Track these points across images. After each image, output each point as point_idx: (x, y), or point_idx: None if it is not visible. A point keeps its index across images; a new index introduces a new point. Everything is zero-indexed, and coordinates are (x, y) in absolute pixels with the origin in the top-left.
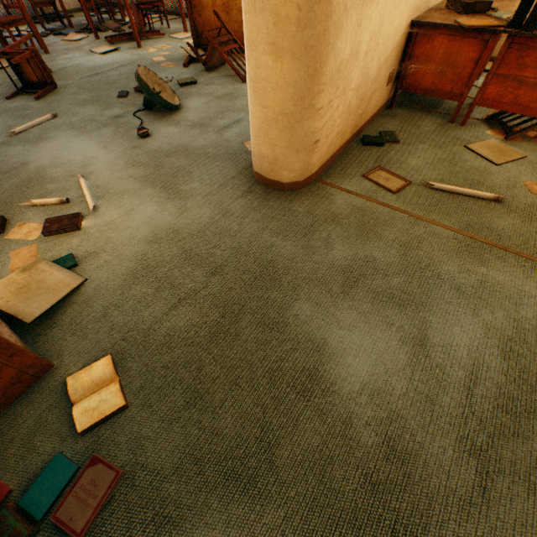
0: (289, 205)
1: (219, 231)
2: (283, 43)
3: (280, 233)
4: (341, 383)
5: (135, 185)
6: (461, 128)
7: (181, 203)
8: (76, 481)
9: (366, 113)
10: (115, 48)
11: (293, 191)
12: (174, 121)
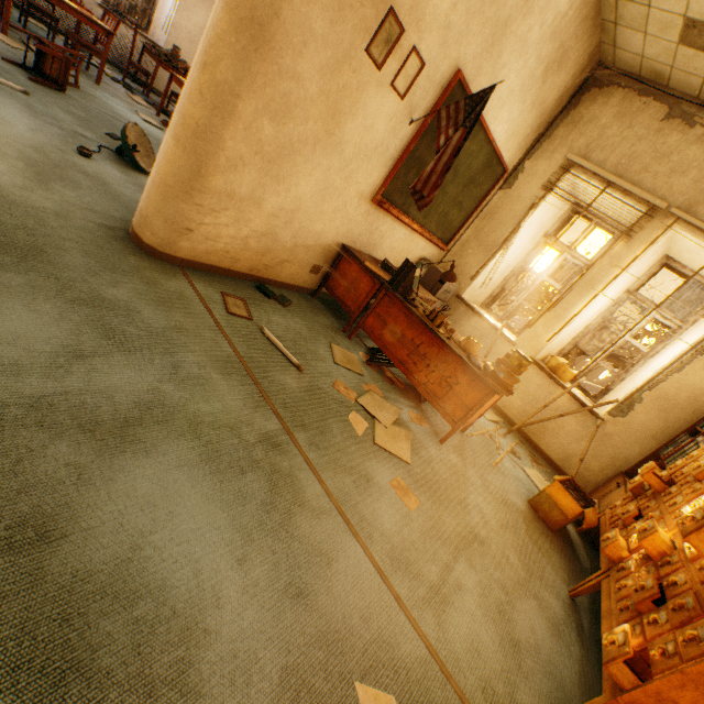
0: (129, 254)
1: (35, 214)
2: (182, 137)
3: (88, 253)
4: None
5: (14, 154)
6: (346, 338)
7: (35, 187)
8: None
9: (276, 272)
10: (162, 127)
11: (148, 255)
12: (129, 173)
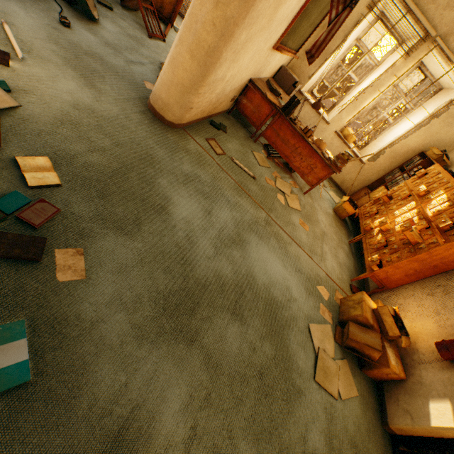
0: (166, 133)
1: (122, 125)
2: (197, 55)
3: (158, 144)
4: (175, 214)
5: (58, 61)
6: (253, 143)
7: (97, 94)
8: (32, 205)
9: (217, 109)
10: None
11: (169, 127)
12: (92, 30)
